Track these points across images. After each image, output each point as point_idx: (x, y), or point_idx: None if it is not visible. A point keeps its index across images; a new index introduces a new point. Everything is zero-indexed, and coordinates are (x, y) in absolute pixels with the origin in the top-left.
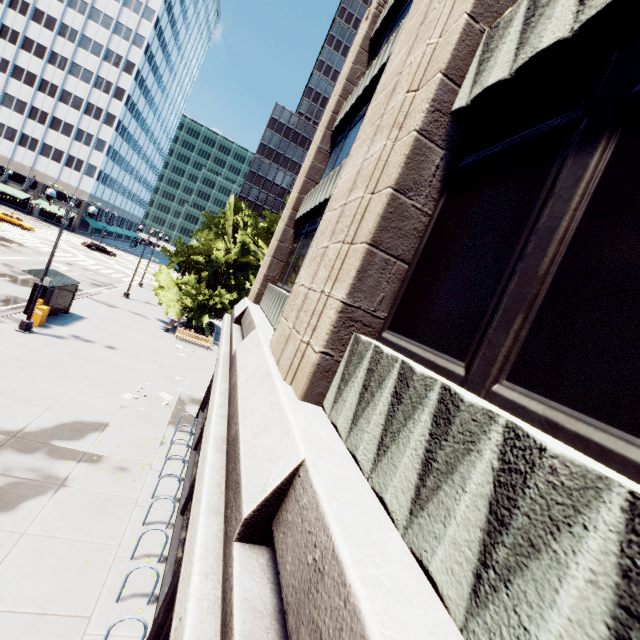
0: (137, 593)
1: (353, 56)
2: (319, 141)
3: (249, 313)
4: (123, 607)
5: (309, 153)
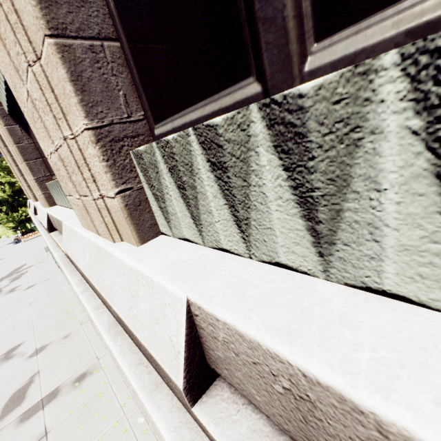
0: None
1: None
2: None
3: (30, 202)
4: None
5: None
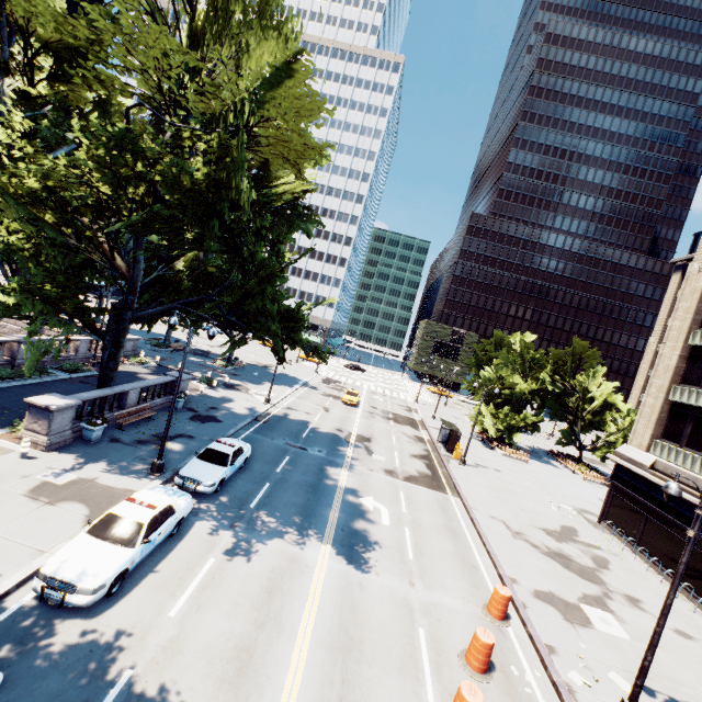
0: (697, 612)
1: (695, 299)
2: (679, 351)
3: (675, 468)
4: (698, 616)
5: (668, 356)
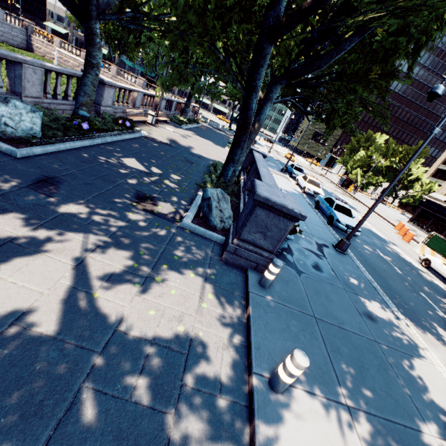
0: None
1: None
2: None
3: None
4: None
5: None
